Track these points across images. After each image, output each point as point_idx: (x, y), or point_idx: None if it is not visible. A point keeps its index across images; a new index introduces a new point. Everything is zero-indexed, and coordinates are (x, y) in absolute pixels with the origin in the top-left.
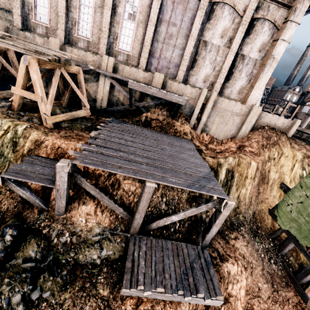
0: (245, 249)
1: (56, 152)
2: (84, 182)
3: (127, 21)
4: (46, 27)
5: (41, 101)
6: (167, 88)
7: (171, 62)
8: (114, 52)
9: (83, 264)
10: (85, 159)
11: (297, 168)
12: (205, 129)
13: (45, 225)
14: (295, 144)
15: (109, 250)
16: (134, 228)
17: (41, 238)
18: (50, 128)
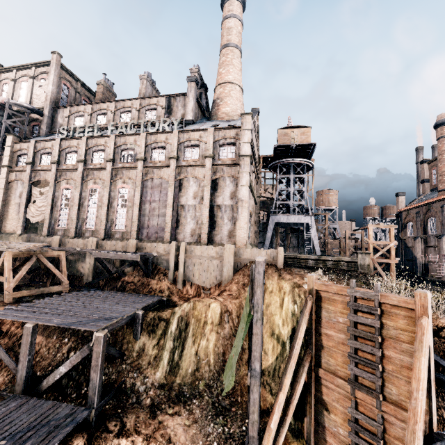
0: (181, 430)
1: None
2: None
3: (120, 209)
4: (65, 229)
5: (6, 281)
6: (142, 250)
7: (158, 228)
8: (112, 233)
9: None
10: None
11: (287, 303)
12: (188, 281)
13: None
14: (288, 274)
15: None
16: (18, 385)
17: None
18: (8, 302)
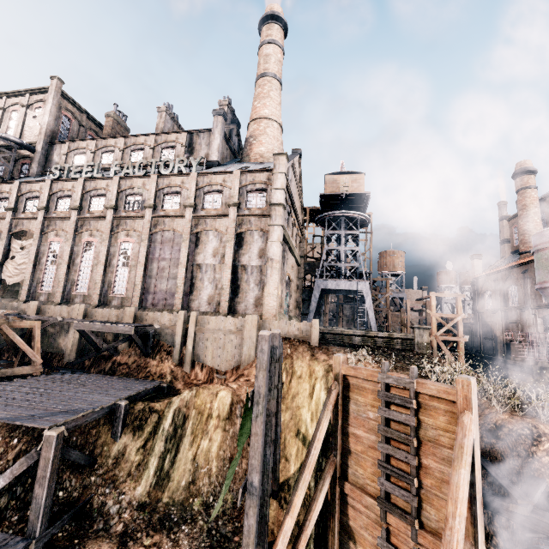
0: None
1: None
2: None
3: (121, 268)
4: (49, 293)
5: None
6: (142, 321)
7: (167, 293)
8: (108, 299)
9: None
10: None
11: (319, 392)
12: (198, 361)
13: None
14: (324, 354)
15: None
16: None
17: None
18: None
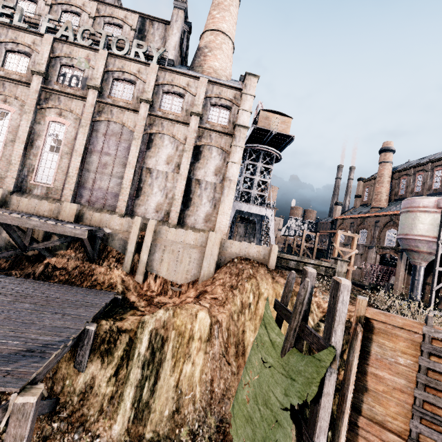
0: None
1: None
2: None
3: (48, 153)
4: None
5: None
6: (85, 221)
7: (108, 192)
8: (28, 186)
9: None
10: None
11: None
12: (152, 272)
13: None
14: (281, 278)
15: None
16: None
17: None
18: None
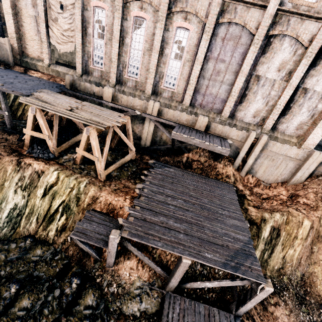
0: (286, 319)
1: (108, 207)
2: (129, 246)
3: (173, 60)
4: (101, 71)
5: (97, 161)
6: (210, 130)
7: (217, 98)
8: (159, 90)
9: (126, 315)
10: (132, 230)
11: None
12: (251, 170)
13: (99, 275)
14: None
15: (147, 303)
16: (170, 288)
17: (96, 287)
18: (103, 181)
